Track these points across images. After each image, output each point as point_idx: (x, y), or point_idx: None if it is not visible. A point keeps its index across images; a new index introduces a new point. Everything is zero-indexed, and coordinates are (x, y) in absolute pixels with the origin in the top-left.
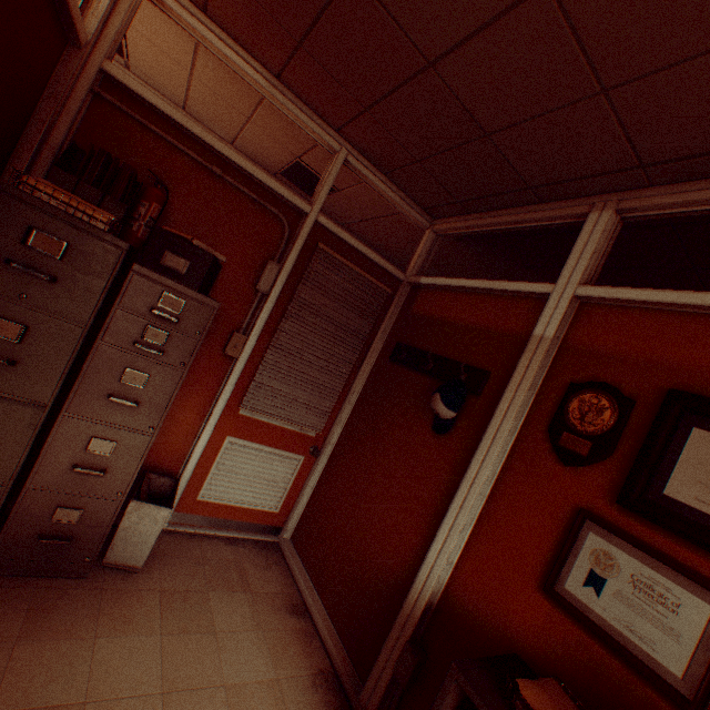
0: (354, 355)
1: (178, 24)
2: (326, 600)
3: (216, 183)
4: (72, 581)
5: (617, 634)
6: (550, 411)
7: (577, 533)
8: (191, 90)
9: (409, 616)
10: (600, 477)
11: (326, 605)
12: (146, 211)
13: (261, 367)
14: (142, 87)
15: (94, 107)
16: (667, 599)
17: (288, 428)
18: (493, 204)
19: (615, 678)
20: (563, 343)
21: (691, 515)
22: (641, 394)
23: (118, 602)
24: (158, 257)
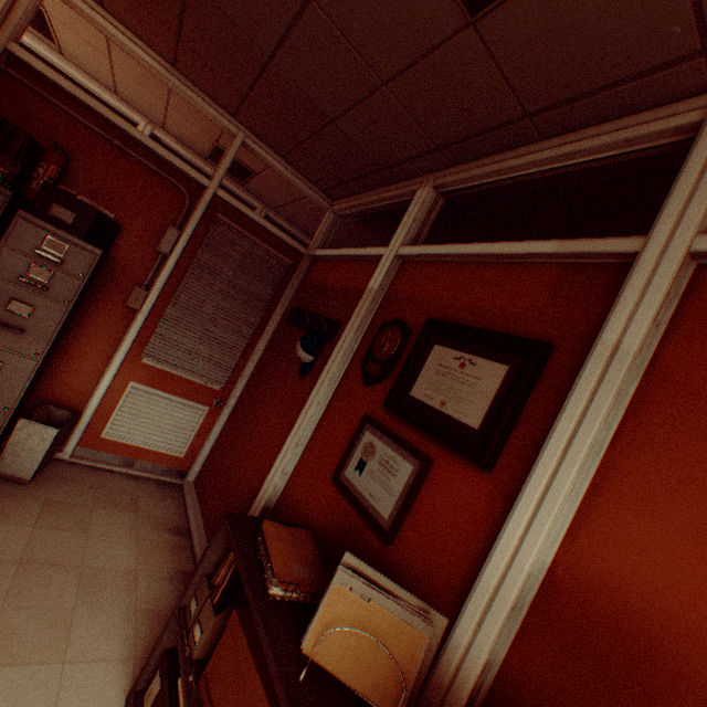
0: (257, 318)
1: (81, 16)
2: (208, 524)
3: (119, 154)
4: None
5: (364, 499)
6: (368, 346)
7: (359, 433)
8: (116, 76)
9: None
10: (383, 391)
11: (207, 528)
12: (45, 172)
13: (163, 321)
14: (45, 66)
15: (1, 81)
16: (393, 468)
17: (193, 380)
18: (365, 185)
19: (357, 531)
20: (386, 294)
21: (419, 406)
22: (417, 325)
23: (0, 501)
24: (47, 209)
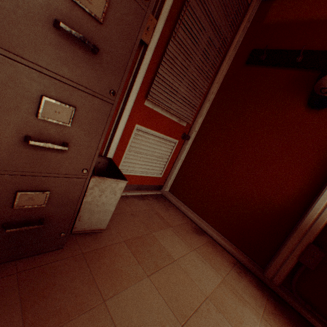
0: (217, 61)
1: None
2: (212, 223)
3: None
4: (52, 255)
5: None
6: None
7: None
8: None
9: (309, 229)
10: None
11: (213, 225)
12: None
13: (163, 60)
14: None
15: None
16: None
17: (172, 120)
18: None
19: None
20: None
21: None
22: None
23: (102, 262)
24: None
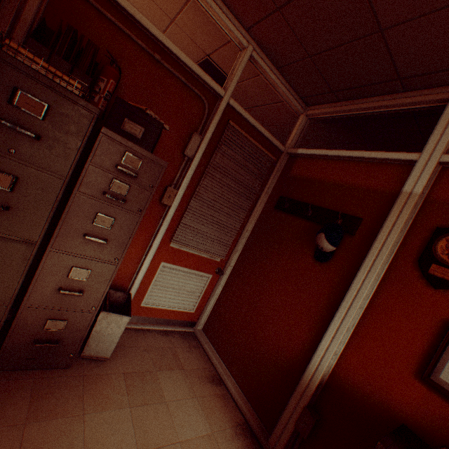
0: (248, 205)
1: None
2: (234, 373)
3: (156, 67)
4: (60, 371)
5: None
6: (418, 248)
7: None
8: None
9: (306, 389)
10: None
11: (234, 376)
12: (105, 86)
13: (186, 213)
14: None
15: None
16: None
17: (202, 256)
18: (361, 93)
19: None
20: (427, 198)
21: None
22: None
23: (95, 385)
24: (118, 123)
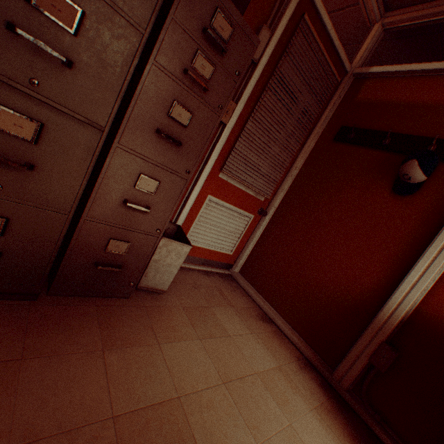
0: (302, 136)
1: None
2: (282, 312)
3: None
4: (120, 301)
5: None
6: None
7: None
8: None
9: (383, 326)
10: None
11: (283, 315)
12: None
13: (241, 137)
14: None
15: None
16: None
17: (248, 193)
18: None
19: None
20: None
21: None
22: None
23: (160, 316)
24: None
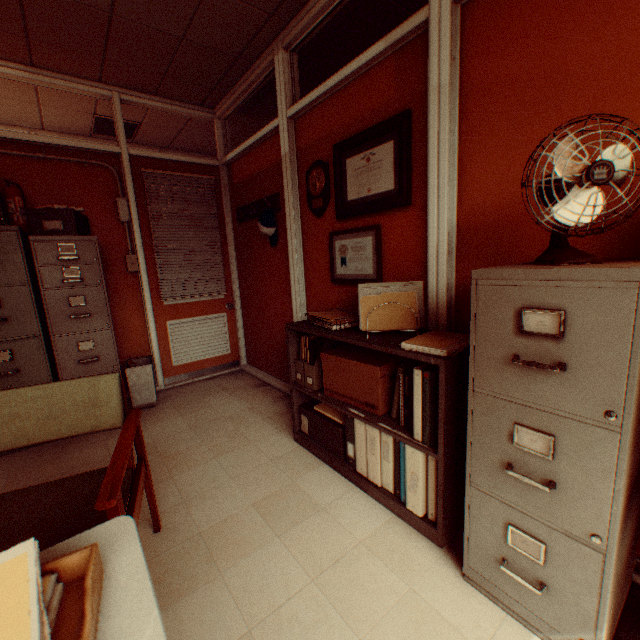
0: (217, 234)
1: None
2: (274, 374)
3: (46, 165)
4: None
5: (355, 276)
6: (306, 194)
7: (332, 246)
8: None
9: None
10: (331, 213)
11: (275, 375)
12: (15, 205)
13: (159, 270)
14: None
15: None
16: (362, 247)
17: (204, 300)
18: (232, 80)
19: None
20: (297, 152)
21: (357, 203)
22: (329, 157)
23: (152, 417)
24: (41, 228)
